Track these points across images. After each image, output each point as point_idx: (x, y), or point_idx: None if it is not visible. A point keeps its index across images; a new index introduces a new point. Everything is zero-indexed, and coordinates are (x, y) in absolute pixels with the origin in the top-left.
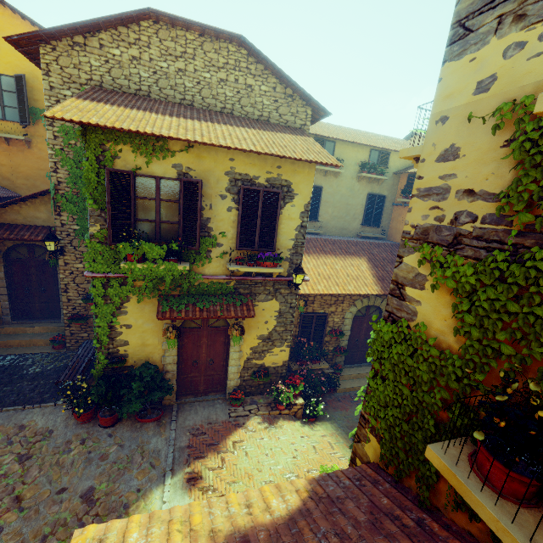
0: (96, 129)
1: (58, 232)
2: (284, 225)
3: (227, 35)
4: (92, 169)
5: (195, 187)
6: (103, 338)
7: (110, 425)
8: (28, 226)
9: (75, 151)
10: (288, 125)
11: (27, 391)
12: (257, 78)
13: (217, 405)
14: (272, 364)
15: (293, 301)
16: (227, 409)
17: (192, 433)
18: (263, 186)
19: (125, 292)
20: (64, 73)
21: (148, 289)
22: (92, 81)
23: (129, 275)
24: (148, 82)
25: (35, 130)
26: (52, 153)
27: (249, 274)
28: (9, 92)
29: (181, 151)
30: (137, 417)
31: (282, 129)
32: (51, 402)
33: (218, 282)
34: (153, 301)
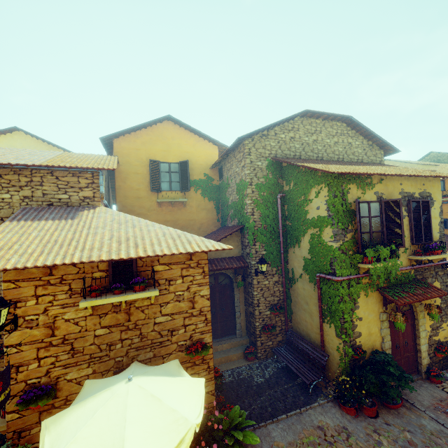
0: (339, 177)
1: (253, 258)
2: (432, 223)
3: (340, 117)
4: (339, 202)
5: (396, 204)
6: (349, 332)
7: (375, 415)
8: (219, 259)
9: (264, 199)
10: (372, 163)
11: (281, 397)
12: (353, 138)
13: (423, 384)
14: (444, 338)
15: (446, 280)
16: (436, 386)
17: (440, 411)
18: (417, 198)
19: (358, 289)
20: (257, 152)
21: (371, 285)
22: (271, 155)
23: (373, 273)
24: (299, 150)
25: (188, 194)
26: (250, 203)
27: (419, 263)
28: (174, 173)
29: (377, 183)
30: (386, 404)
31: (380, 164)
32: (313, 402)
33: (405, 273)
34: (372, 294)
